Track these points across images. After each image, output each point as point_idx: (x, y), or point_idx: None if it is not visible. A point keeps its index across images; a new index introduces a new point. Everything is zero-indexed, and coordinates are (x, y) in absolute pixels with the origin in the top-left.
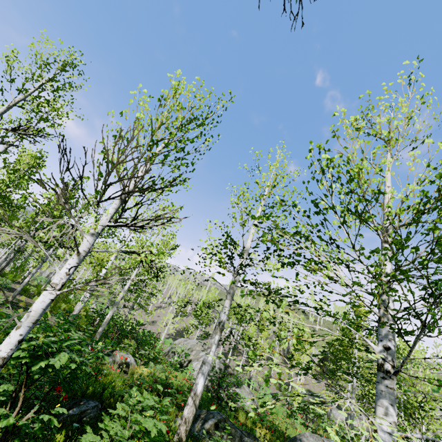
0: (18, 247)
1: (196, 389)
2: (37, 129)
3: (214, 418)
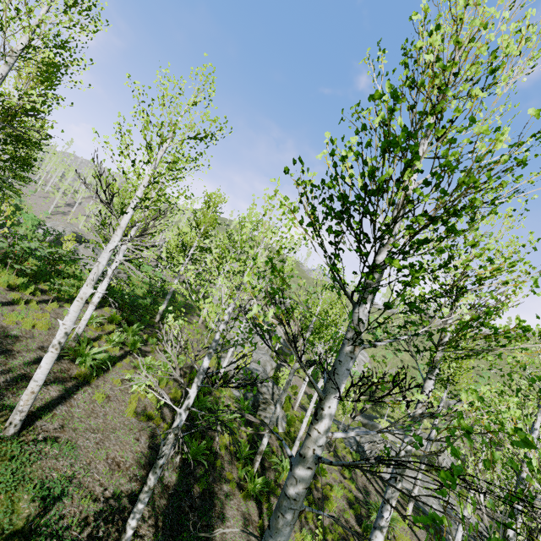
0: None
1: None
2: None
3: None
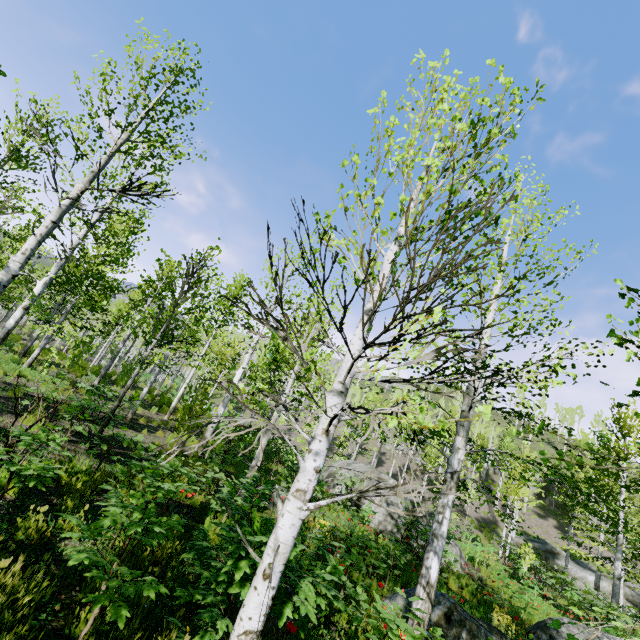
0: (145, 359)
1: (429, 576)
2: (155, 186)
3: (441, 605)
